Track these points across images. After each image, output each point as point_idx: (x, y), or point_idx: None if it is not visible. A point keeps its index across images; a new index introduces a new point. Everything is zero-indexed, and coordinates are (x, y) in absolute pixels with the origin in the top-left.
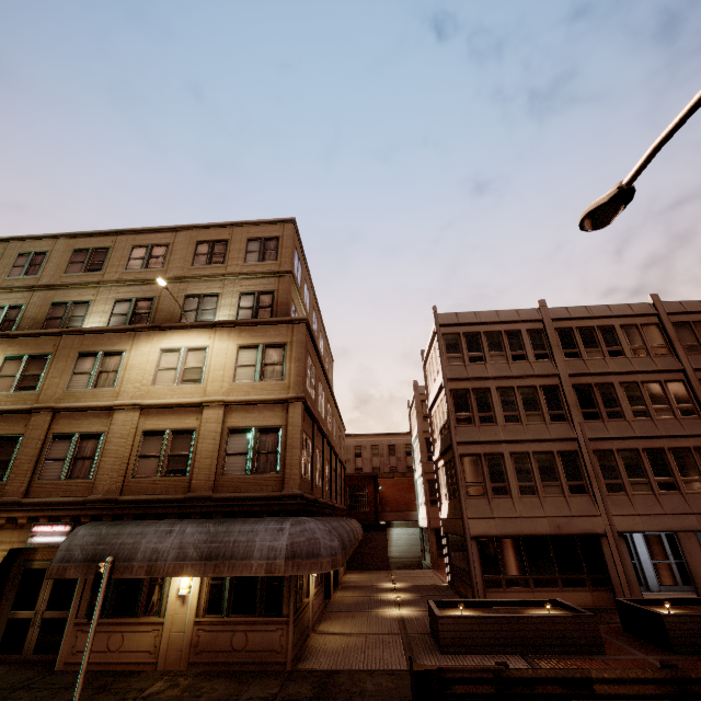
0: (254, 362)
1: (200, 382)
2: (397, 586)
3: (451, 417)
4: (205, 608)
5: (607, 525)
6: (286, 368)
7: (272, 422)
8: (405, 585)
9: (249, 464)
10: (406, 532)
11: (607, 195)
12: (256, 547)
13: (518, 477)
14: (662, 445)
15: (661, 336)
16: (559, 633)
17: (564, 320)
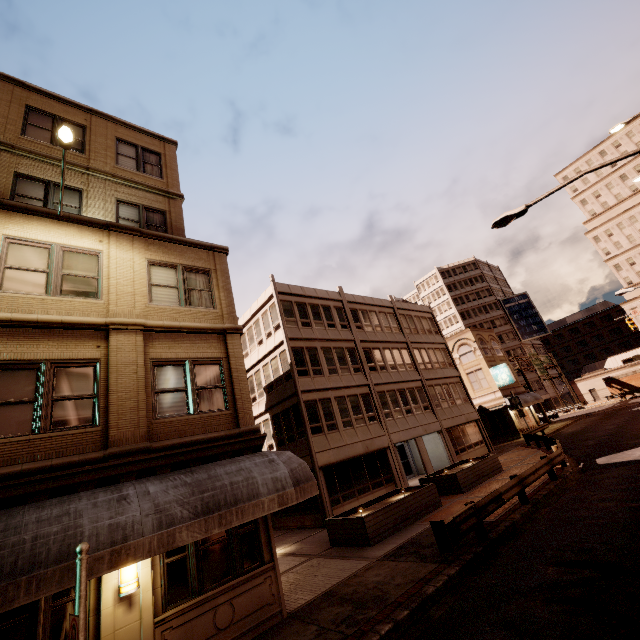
0: (175, 283)
1: (97, 297)
2: None
3: (295, 370)
4: (164, 599)
5: (389, 440)
6: (215, 296)
7: (209, 354)
8: None
9: (190, 403)
10: None
11: (517, 210)
12: (259, 482)
13: (341, 415)
14: (404, 386)
15: (395, 321)
16: (423, 501)
17: (353, 303)
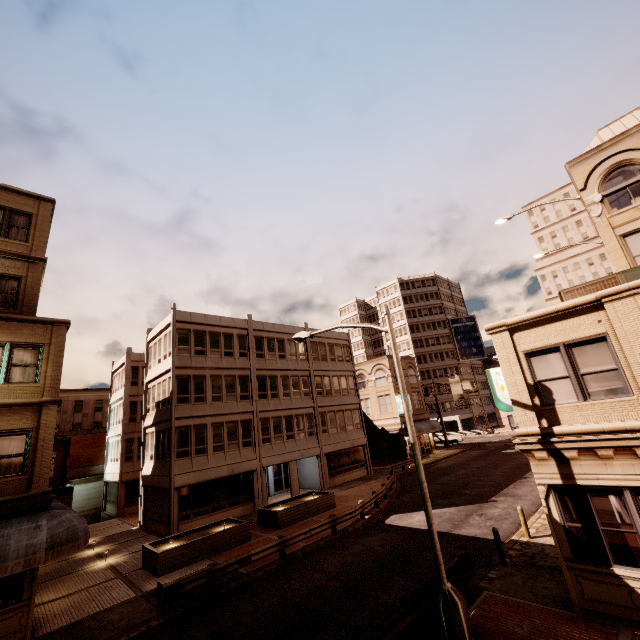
0: None
1: None
2: (90, 542)
3: (174, 398)
4: None
5: (259, 464)
6: (41, 371)
7: (19, 425)
8: (98, 539)
9: None
10: (86, 488)
11: (304, 335)
12: (12, 549)
13: (214, 440)
14: (292, 413)
15: (304, 349)
16: (230, 538)
17: (260, 331)
